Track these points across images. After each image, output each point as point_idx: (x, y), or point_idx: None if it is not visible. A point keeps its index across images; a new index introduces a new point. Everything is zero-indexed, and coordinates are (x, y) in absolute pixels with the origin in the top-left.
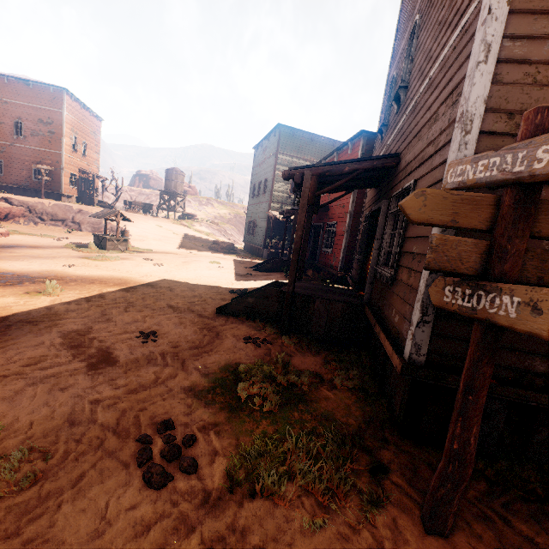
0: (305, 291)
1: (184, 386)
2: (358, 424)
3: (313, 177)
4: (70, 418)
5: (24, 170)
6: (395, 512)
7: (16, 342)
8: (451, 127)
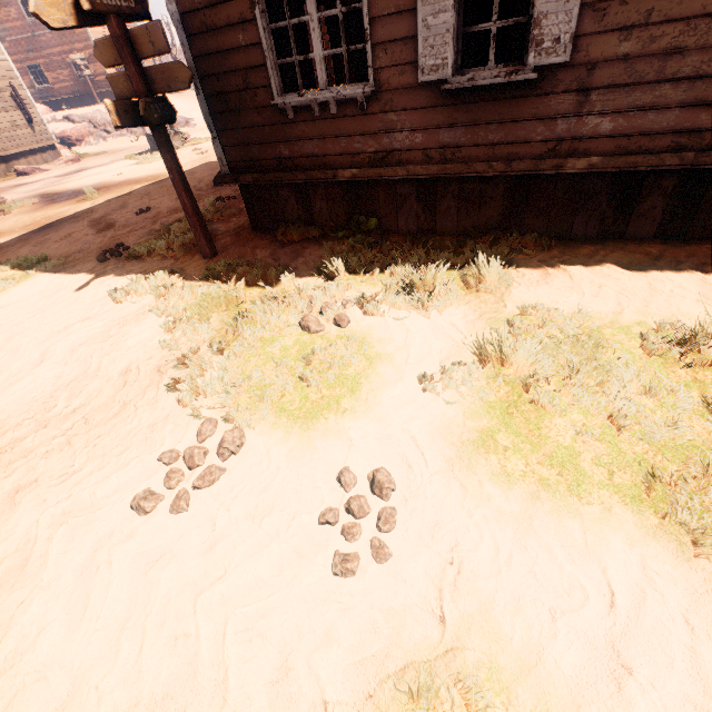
0: None
1: (144, 231)
2: (231, 230)
3: None
4: (79, 251)
5: (64, 69)
6: (197, 255)
7: (64, 228)
8: None
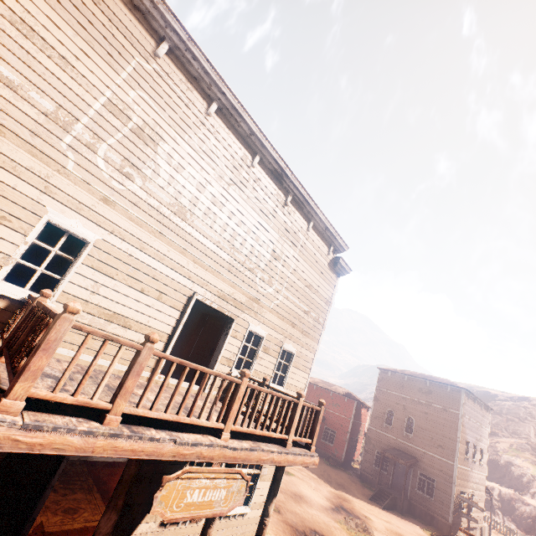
0: (398, 496)
1: None
2: None
3: (409, 464)
4: None
5: None
6: None
7: None
8: (450, 480)
